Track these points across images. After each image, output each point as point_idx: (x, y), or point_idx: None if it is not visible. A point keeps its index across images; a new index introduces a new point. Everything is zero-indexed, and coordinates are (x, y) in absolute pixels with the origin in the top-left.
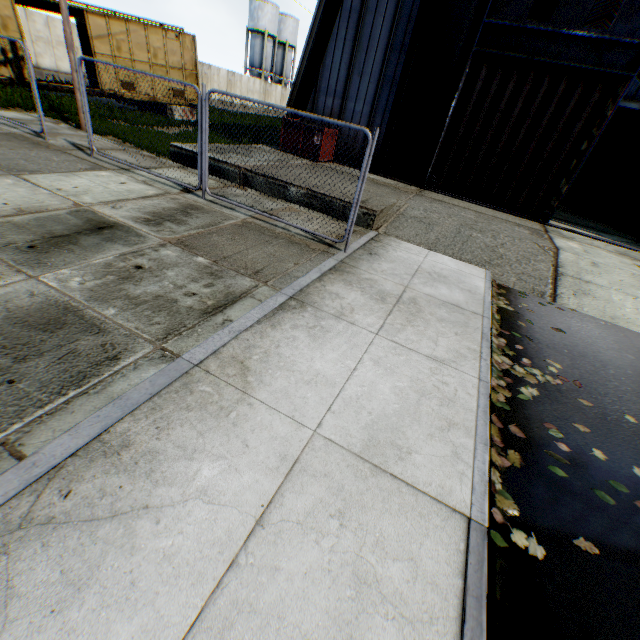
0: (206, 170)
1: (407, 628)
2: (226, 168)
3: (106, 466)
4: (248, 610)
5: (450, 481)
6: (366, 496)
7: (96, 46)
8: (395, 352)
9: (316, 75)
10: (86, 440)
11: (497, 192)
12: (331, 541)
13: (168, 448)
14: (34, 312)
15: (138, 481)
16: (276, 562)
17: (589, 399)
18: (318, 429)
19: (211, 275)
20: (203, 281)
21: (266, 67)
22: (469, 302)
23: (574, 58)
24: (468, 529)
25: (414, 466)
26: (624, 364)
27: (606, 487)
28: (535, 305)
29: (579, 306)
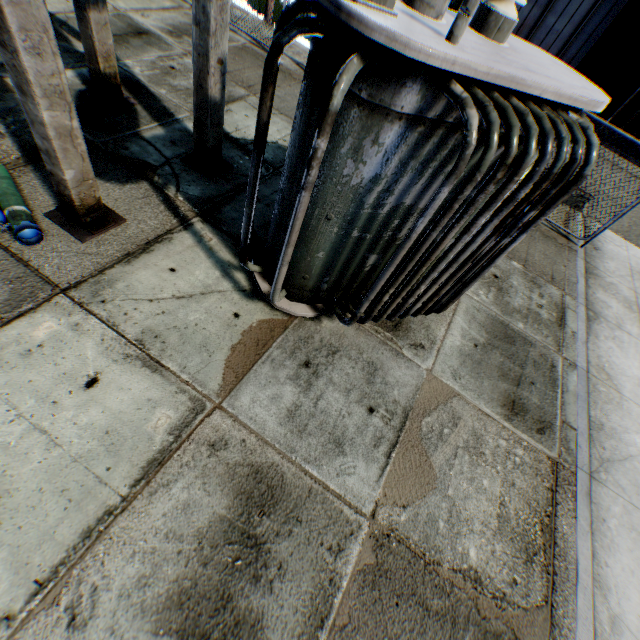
0: None
1: None
2: None
3: (603, 435)
4: None
5: None
6: None
7: None
8: None
9: None
10: (586, 421)
11: None
12: None
13: (615, 426)
14: (492, 327)
15: (618, 443)
16: None
17: None
18: None
19: (533, 284)
20: (534, 291)
21: None
22: None
23: None
24: None
25: None
26: None
27: None
28: None
29: None
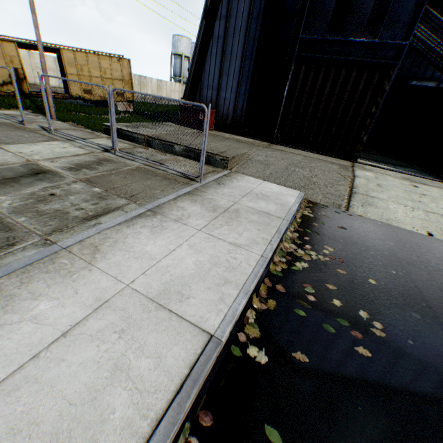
0: (115, 137)
1: (136, 395)
2: (136, 136)
3: None
4: (33, 381)
5: (209, 314)
6: (145, 322)
7: (68, 69)
8: (207, 240)
9: (200, 77)
10: None
11: (321, 143)
12: (108, 346)
13: (24, 293)
14: None
15: None
16: (65, 356)
17: (346, 269)
18: (130, 284)
19: (100, 198)
20: (92, 201)
21: (184, 75)
22: (278, 211)
23: (359, 55)
24: (208, 342)
25: (188, 305)
26: (384, 248)
27: (334, 322)
28: (332, 213)
29: (365, 213)
